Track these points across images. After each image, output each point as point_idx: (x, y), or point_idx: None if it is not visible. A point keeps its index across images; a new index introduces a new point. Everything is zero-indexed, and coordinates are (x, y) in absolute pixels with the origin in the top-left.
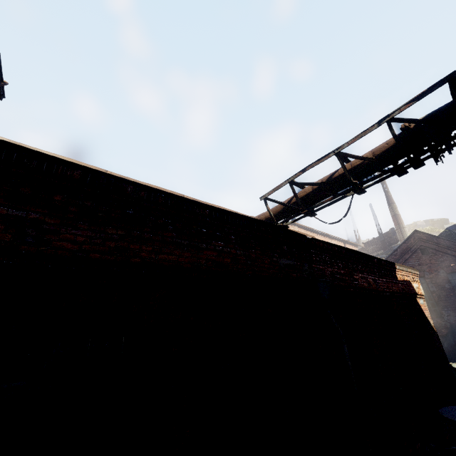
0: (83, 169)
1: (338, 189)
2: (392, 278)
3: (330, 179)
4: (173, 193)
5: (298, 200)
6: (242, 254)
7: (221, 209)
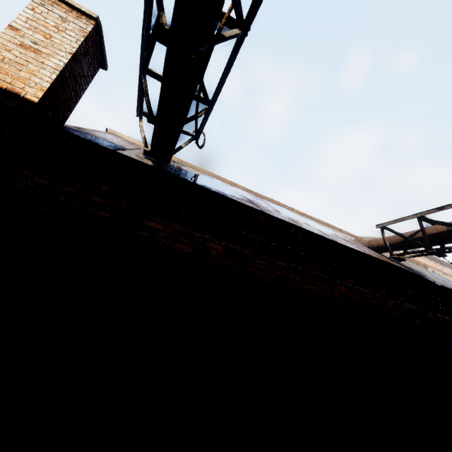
0: (266, 215)
1: None
2: None
3: None
4: (284, 206)
5: (426, 237)
6: (368, 293)
7: (355, 250)
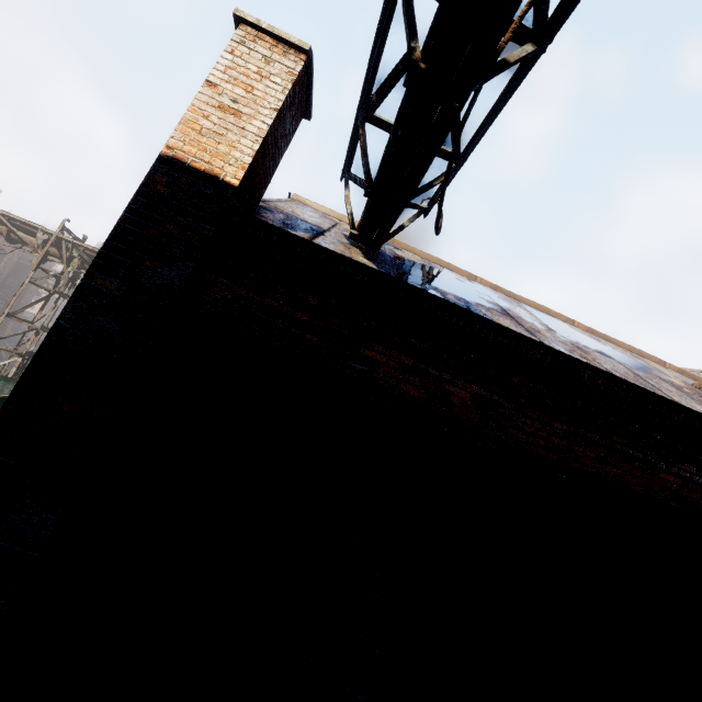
0: (544, 348)
1: None
2: None
3: None
4: (558, 316)
5: None
6: None
7: None
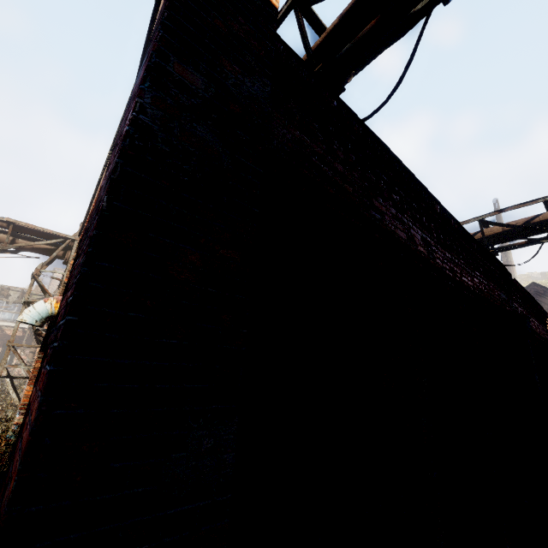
0: (439, 204)
1: (532, 234)
2: (544, 326)
3: (528, 224)
4: None
5: (485, 239)
6: (487, 284)
7: (480, 244)
